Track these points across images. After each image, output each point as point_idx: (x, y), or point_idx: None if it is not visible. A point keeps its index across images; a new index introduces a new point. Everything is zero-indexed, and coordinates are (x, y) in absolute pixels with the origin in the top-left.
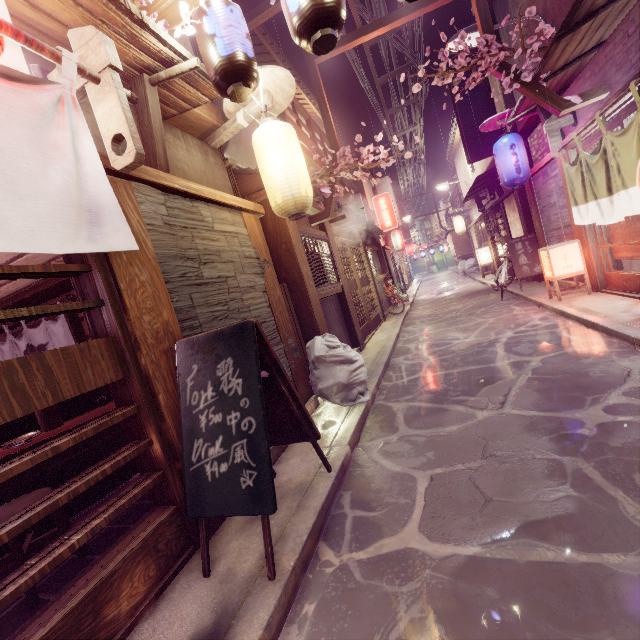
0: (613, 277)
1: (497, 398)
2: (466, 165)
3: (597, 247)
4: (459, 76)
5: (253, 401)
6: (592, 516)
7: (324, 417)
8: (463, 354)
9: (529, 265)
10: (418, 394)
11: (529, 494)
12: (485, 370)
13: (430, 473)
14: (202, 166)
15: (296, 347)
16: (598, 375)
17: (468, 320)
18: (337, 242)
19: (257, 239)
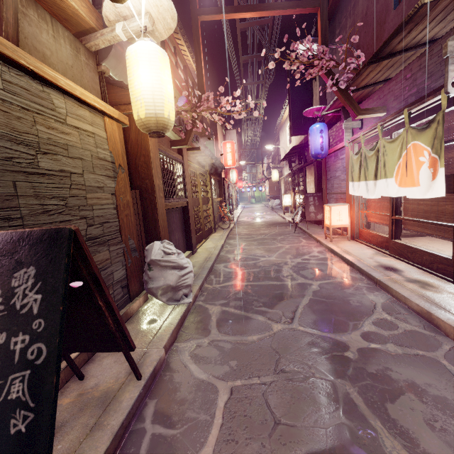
0: (364, 232)
1: (288, 313)
2: (287, 137)
3: (358, 211)
4: (300, 69)
5: (49, 324)
6: (360, 449)
7: (149, 313)
8: (267, 270)
9: (315, 213)
10: (231, 300)
11: (310, 418)
12: (281, 286)
13: (231, 385)
14: (70, 60)
15: (136, 248)
16: (356, 304)
17: (272, 243)
18: (190, 166)
19: (116, 145)
